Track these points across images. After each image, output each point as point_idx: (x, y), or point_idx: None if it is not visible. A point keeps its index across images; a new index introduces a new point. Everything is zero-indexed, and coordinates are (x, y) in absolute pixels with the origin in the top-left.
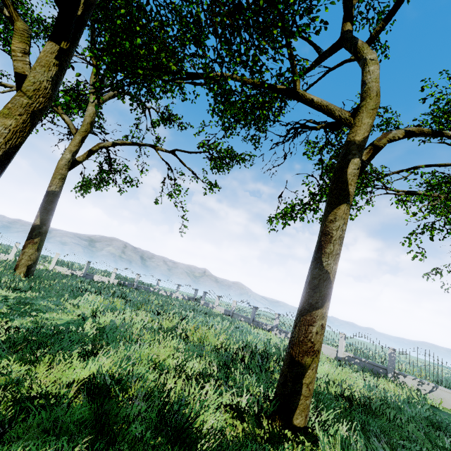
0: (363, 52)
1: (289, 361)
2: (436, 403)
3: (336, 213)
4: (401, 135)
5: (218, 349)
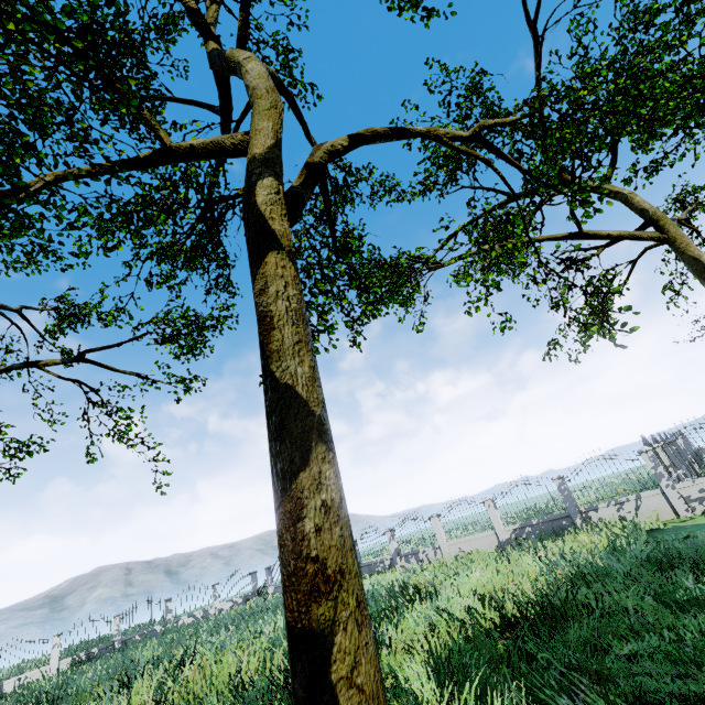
0: (234, 57)
1: (288, 642)
2: (652, 522)
3: (264, 274)
4: (344, 142)
5: (239, 694)
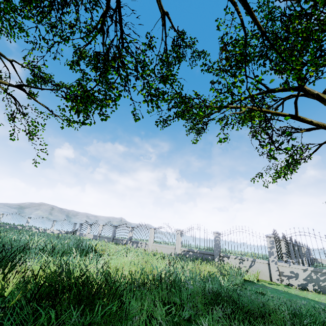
0: None
1: None
2: (251, 277)
3: None
4: None
5: None
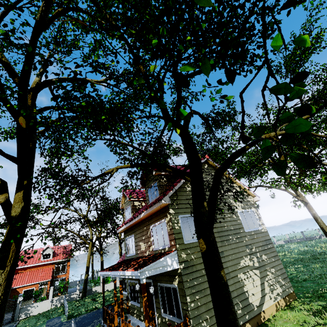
0: None
1: None
2: None
3: None
4: None
5: None
